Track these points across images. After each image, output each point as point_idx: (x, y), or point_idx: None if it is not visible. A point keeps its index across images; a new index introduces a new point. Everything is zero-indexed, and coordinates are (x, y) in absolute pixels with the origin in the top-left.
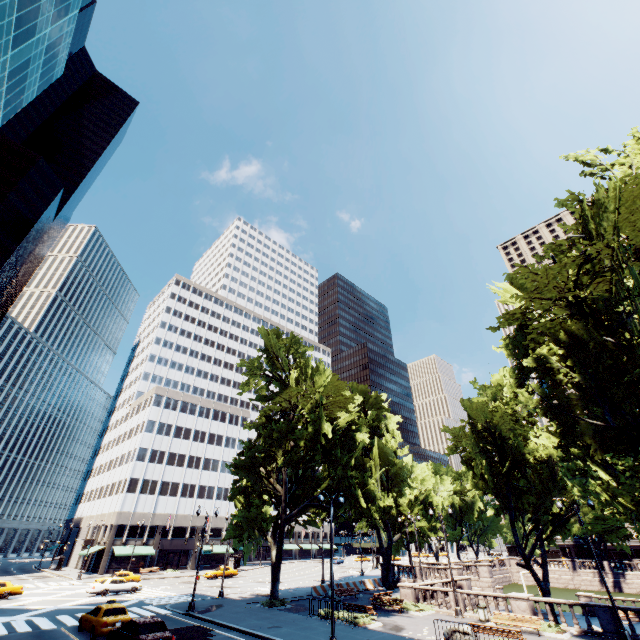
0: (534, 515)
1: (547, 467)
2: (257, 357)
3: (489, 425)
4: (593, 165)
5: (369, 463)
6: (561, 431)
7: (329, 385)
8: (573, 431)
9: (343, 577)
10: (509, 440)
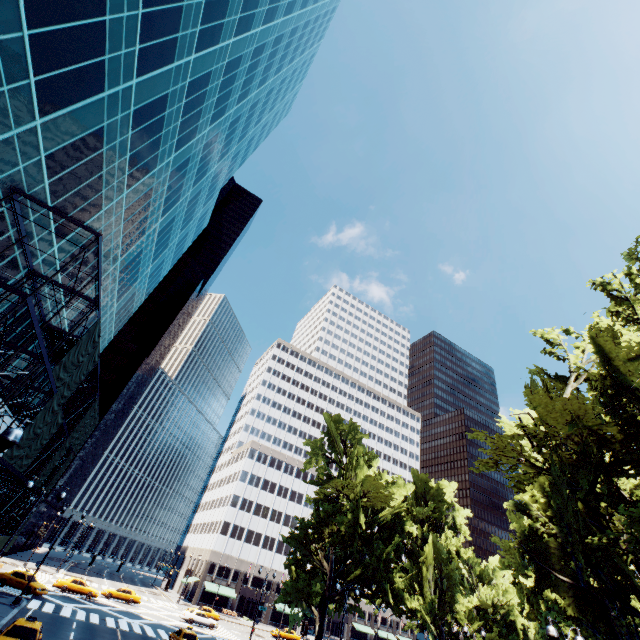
0: None
1: None
2: (320, 438)
3: None
4: (553, 344)
5: (423, 558)
6: (537, 579)
7: (368, 480)
8: (548, 581)
9: None
10: None
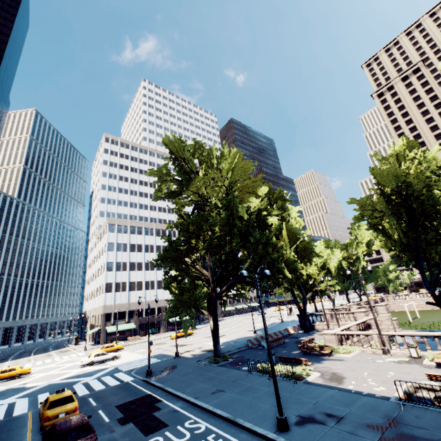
0: (440, 261)
1: None
2: (165, 166)
3: (399, 187)
4: None
5: (280, 244)
6: None
7: (235, 167)
8: None
9: (268, 325)
10: (421, 197)
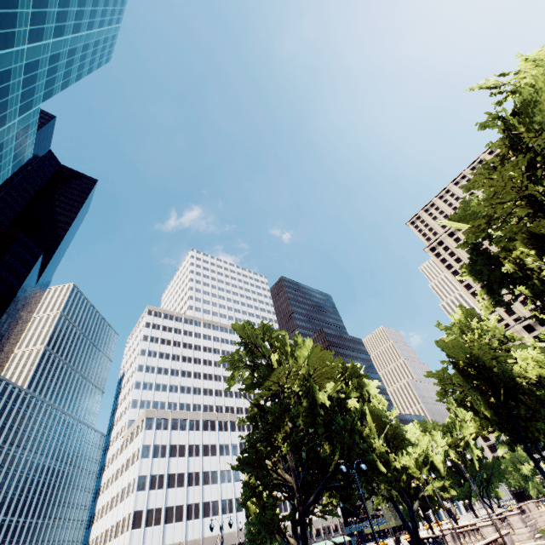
0: None
1: (541, 387)
2: (236, 350)
3: (470, 360)
4: (498, 86)
5: (365, 431)
6: None
7: (312, 355)
8: None
9: None
10: (495, 369)
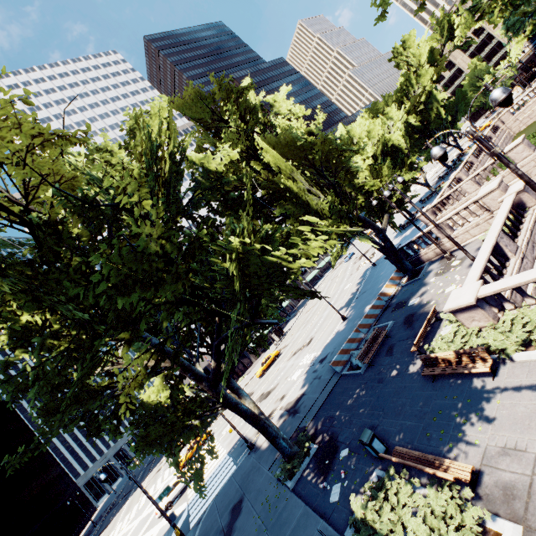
0: None
1: None
2: None
3: None
4: None
5: (282, 180)
6: None
7: None
8: None
9: (360, 281)
10: None
